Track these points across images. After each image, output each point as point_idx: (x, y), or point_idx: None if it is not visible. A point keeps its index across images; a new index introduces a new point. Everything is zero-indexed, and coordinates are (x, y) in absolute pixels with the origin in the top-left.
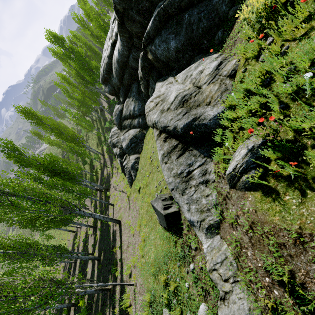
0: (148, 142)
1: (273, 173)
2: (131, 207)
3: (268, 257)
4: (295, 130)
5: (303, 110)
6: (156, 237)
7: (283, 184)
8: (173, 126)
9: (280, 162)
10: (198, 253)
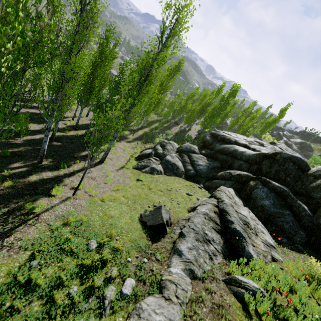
0: (178, 182)
1: (257, 311)
2: (119, 173)
3: None
4: (284, 317)
5: (305, 319)
6: (128, 213)
7: (258, 320)
8: (233, 220)
9: (271, 313)
10: (157, 263)
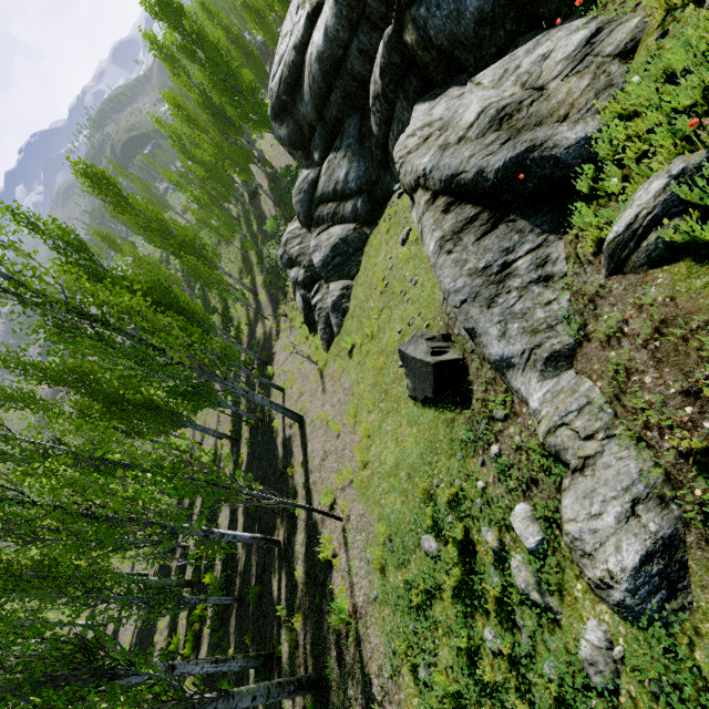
0: (375, 252)
1: None
2: (329, 388)
3: (698, 369)
4: None
5: None
6: (401, 424)
7: None
8: (474, 169)
9: None
10: (510, 424)
